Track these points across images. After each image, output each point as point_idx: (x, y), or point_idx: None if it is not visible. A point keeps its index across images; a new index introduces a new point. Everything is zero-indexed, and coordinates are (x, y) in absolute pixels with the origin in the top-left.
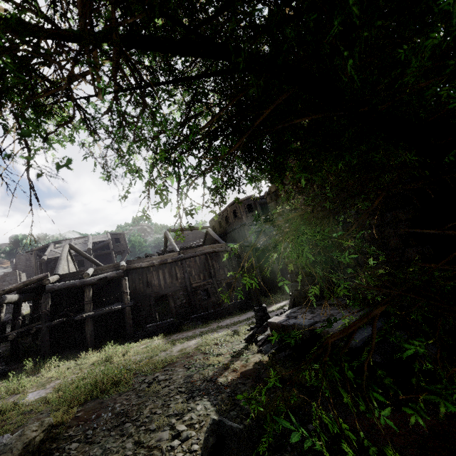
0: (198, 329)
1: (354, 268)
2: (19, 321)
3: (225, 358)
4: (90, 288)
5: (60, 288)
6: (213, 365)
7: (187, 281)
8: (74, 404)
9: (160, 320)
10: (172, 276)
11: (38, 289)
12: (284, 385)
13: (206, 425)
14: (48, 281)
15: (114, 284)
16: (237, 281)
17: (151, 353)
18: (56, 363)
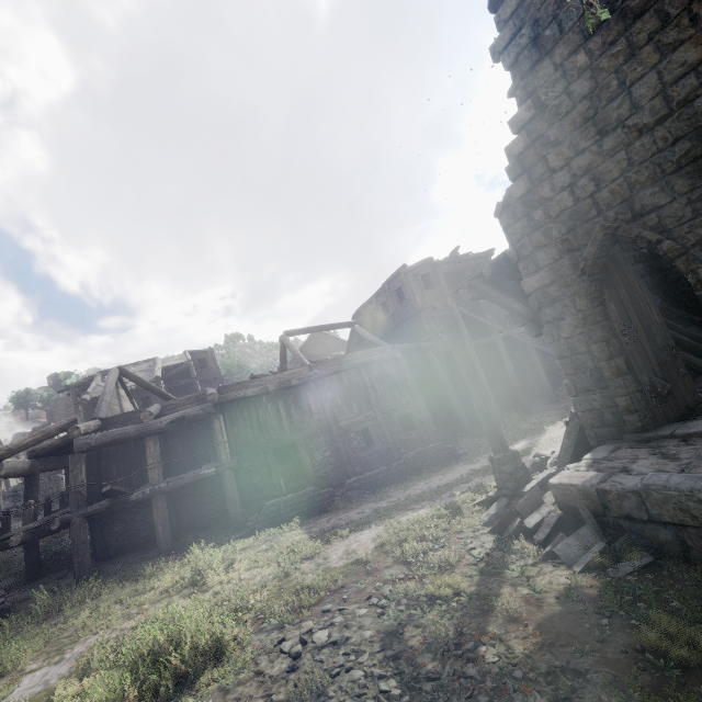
0: (367, 505)
1: None
2: (29, 509)
3: (466, 578)
4: (155, 440)
5: (101, 442)
6: (444, 599)
7: (330, 417)
8: None
9: (287, 491)
10: (302, 409)
11: (69, 448)
12: None
13: None
14: (77, 431)
15: (200, 431)
16: (418, 411)
17: (284, 565)
18: (96, 589)
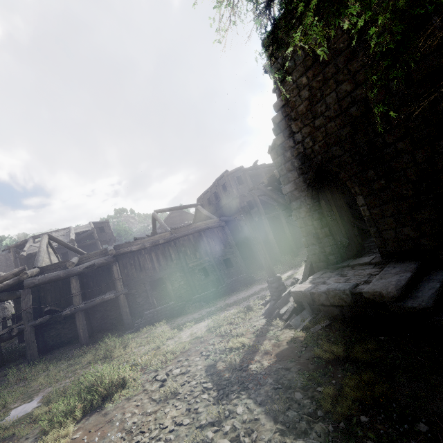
0: (203, 310)
1: (392, 218)
2: None
3: (249, 339)
4: (76, 279)
5: (42, 281)
6: (237, 348)
7: (183, 262)
8: (69, 420)
9: (158, 306)
10: (166, 257)
11: (17, 286)
12: (343, 366)
13: (260, 438)
14: (26, 275)
15: (103, 272)
16: (235, 256)
17: (157, 343)
18: (45, 366)
